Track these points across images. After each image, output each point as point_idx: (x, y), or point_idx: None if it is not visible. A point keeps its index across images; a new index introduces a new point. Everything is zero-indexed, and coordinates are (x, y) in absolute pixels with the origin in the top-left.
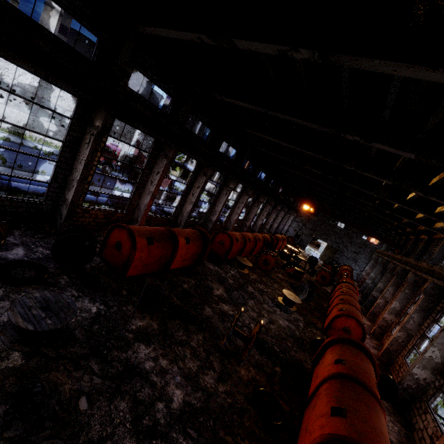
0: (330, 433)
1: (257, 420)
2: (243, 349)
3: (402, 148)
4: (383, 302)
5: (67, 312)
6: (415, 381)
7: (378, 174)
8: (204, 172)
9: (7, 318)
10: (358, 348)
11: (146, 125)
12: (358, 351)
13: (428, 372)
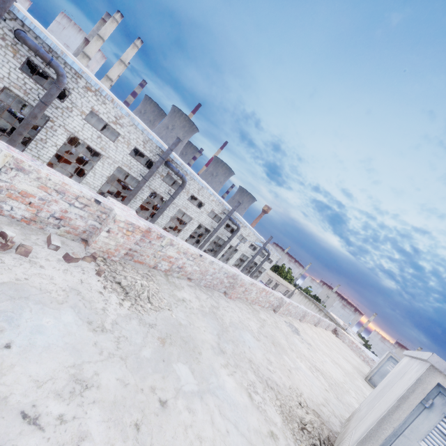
0: None
1: None
2: None
3: None
4: None
5: None
6: None
7: None
8: None
9: None
10: None
11: None
12: None
13: None
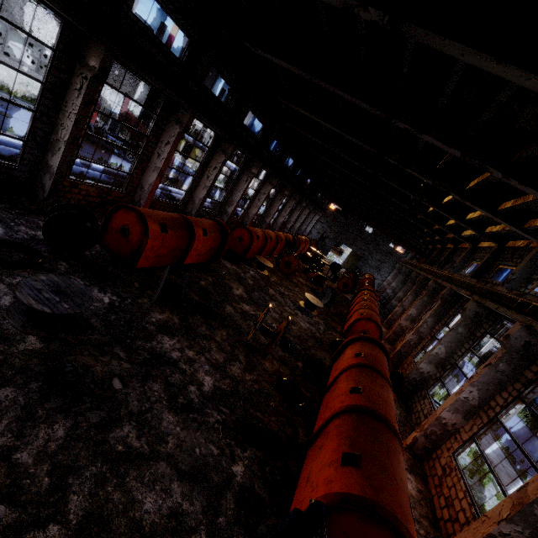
0: (349, 404)
1: (281, 402)
2: (267, 345)
3: (450, 144)
4: (401, 310)
5: (83, 298)
6: (420, 375)
7: (420, 172)
8: (223, 149)
9: (8, 302)
10: (376, 345)
11: (156, 74)
12: (376, 347)
13: (432, 366)
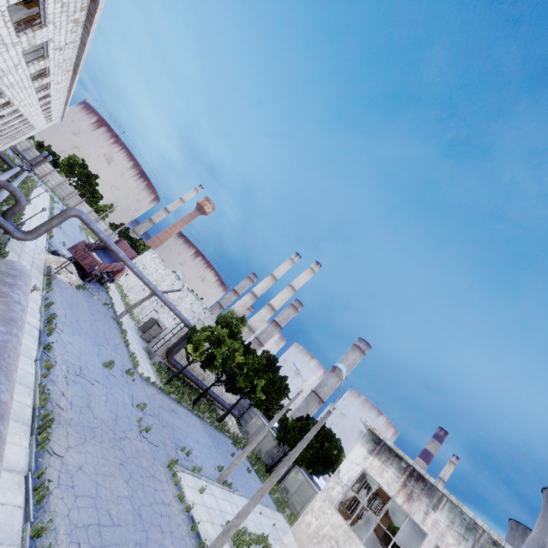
0: None
1: None
2: None
3: None
4: None
5: None
6: None
7: None
8: None
9: None
10: None
11: None
12: None
13: None
